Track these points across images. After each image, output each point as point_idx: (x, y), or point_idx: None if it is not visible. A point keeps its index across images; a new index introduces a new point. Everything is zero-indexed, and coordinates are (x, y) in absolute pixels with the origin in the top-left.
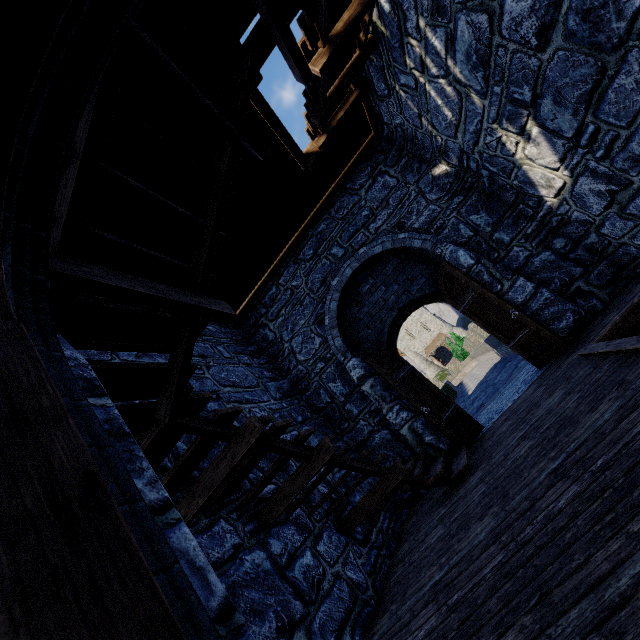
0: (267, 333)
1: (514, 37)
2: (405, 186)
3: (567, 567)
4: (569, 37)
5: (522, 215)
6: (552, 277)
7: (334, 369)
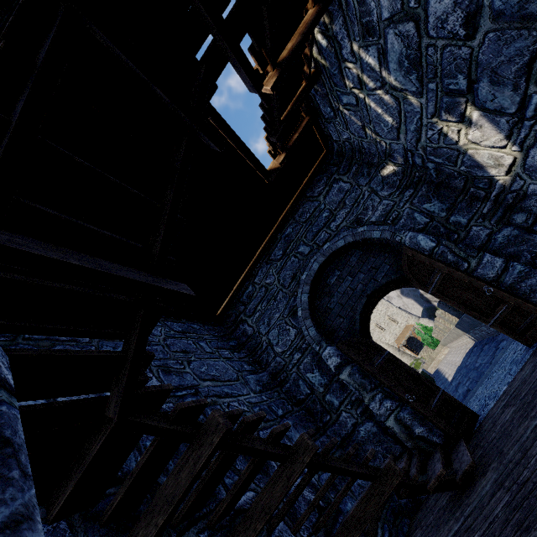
0: (246, 328)
1: (441, 34)
2: (358, 188)
3: None
4: (497, 18)
5: (474, 197)
6: (520, 251)
7: (310, 359)
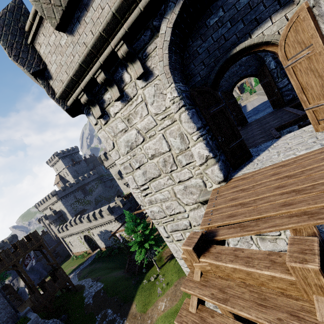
0: None
1: None
2: None
3: (252, 138)
4: None
5: None
6: None
7: None
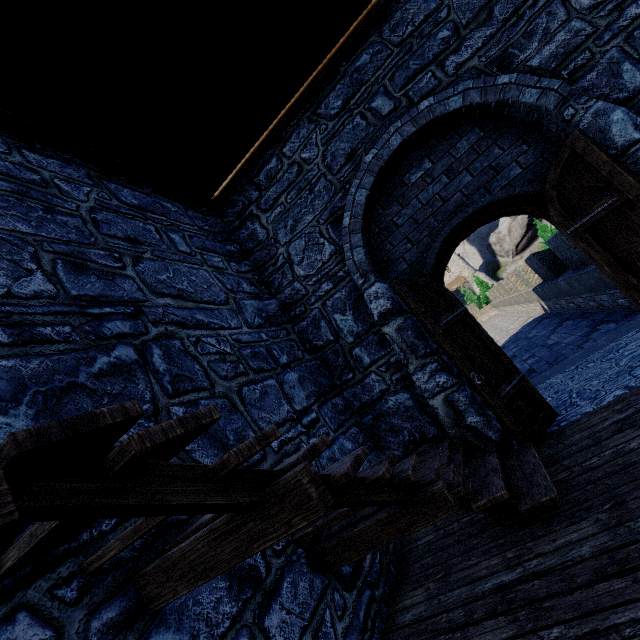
0: (256, 229)
1: None
2: None
3: None
4: None
5: None
6: None
7: (346, 295)
